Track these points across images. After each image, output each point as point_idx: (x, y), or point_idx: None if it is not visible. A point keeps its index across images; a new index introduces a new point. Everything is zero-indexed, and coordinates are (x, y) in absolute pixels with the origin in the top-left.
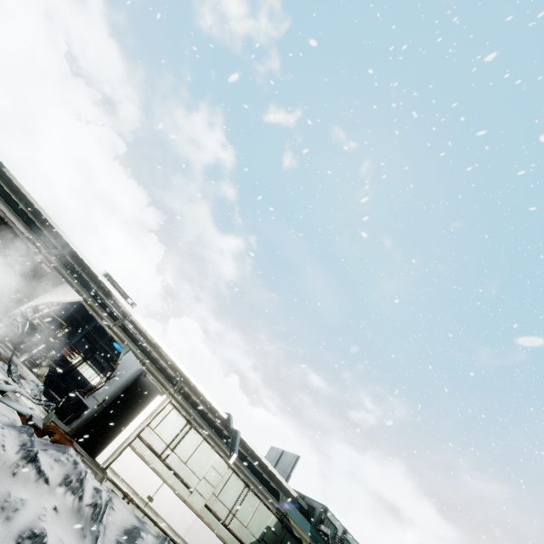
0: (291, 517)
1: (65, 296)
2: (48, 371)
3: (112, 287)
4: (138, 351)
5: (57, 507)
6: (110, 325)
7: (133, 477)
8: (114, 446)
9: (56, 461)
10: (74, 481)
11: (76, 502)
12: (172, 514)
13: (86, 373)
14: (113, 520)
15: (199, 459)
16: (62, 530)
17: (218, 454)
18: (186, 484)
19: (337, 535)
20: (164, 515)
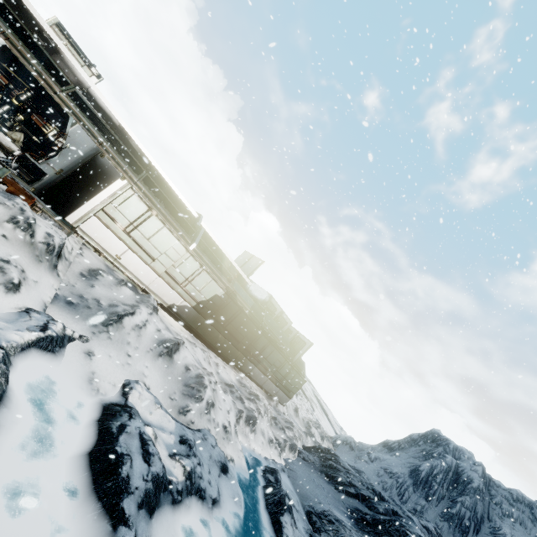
0: (239, 294)
1: None
2: (23, 138)
3: (60, 42)
4: (94, 129)
5: (6, 236)
6: (56, 90)
7: (101, 239)
8: (80, 213)
9: (1, 203)
10: (22, 222)
11: (27, 238)
12: (137, 271)
13: None
14: (80, 261)
15: (160, 240)
16: (14, 252)
17: (178, 240)
18: (149, 254)
19: (272, 311)
20: (131, 270)
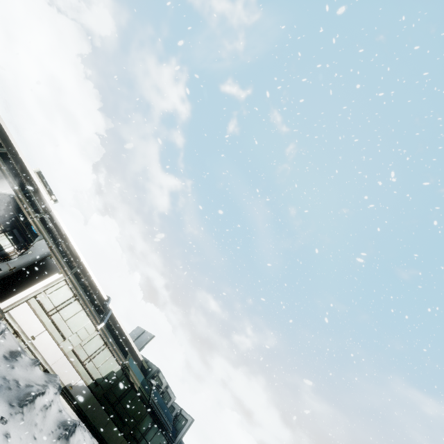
0: (132, 369)
1: (2, 188)
2: None
3: (41, 186)
4: (49, 239)
5: None
6: (33, 216)
7: (24, 322)
8: (15, 299)
9: None
10: None
11: None
12: (46, 350)
13: (2, 242)
14: (3, 344)
15: (76, 320)
16: None
17: (90, 320)
18: (62, 334)
19: (159, 386)
20: (41, 350)
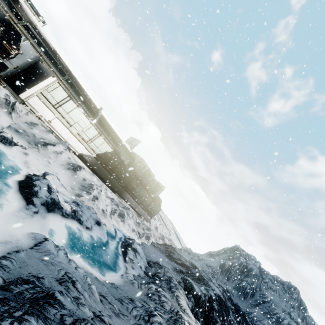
0: (122, 153)
1: None
2: None
3: None
4: (37, 47)
5: None
6: (15, 21)
7: (40, 110)
8: (28, 93)
9: None
10: None
11: None
12: (61, 131)
13: None
14: (26, 117)
15: (75, 114)
16: None
17: (85, 116)
18: (68, 122)
19: (142, 166)
20: (57, 130)
